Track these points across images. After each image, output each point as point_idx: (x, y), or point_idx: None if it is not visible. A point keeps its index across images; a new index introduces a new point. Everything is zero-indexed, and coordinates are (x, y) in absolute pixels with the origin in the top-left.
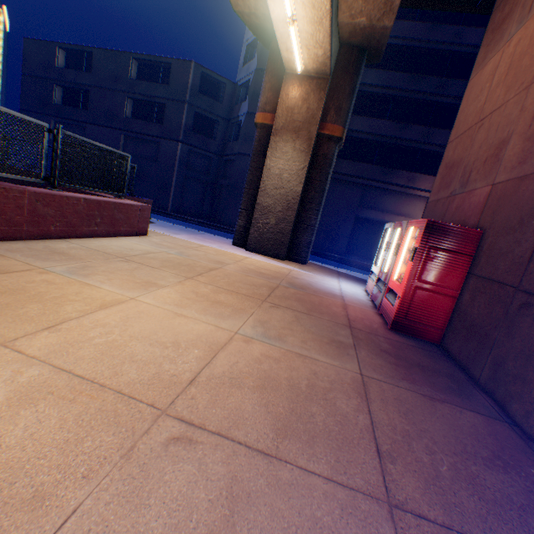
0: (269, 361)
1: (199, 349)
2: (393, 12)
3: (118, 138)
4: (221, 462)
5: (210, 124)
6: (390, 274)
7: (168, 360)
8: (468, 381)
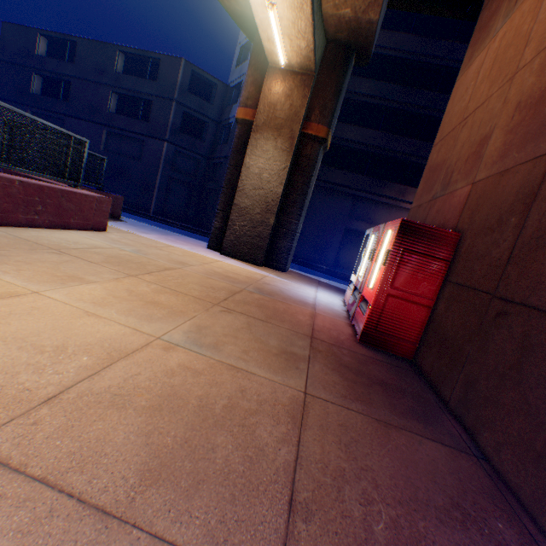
0: (185, 374)
1: (92, 356)
2: (378, 4)
3: (99, 133)
4: (14, 532)
5: (200, 125)
6: (365, 281)
7: (31, 369)
8: (437, 403)
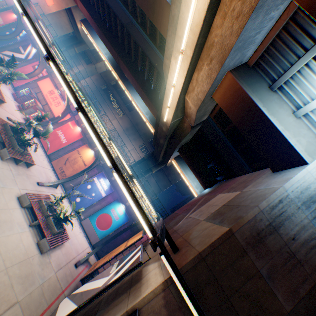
0: None
1: None
2: None
3: None
4: None
5: None
6: None
7: None
8: None
